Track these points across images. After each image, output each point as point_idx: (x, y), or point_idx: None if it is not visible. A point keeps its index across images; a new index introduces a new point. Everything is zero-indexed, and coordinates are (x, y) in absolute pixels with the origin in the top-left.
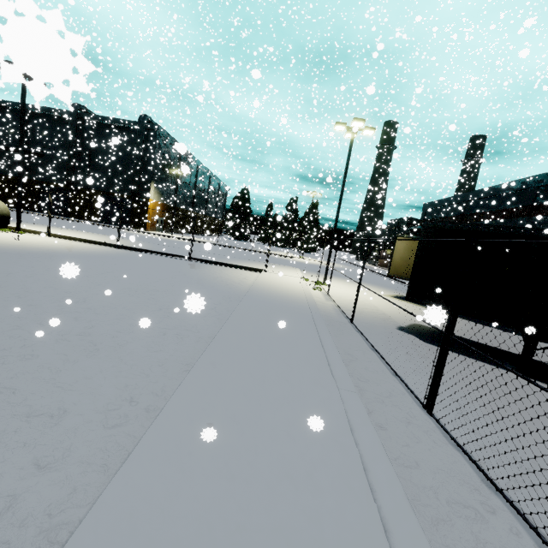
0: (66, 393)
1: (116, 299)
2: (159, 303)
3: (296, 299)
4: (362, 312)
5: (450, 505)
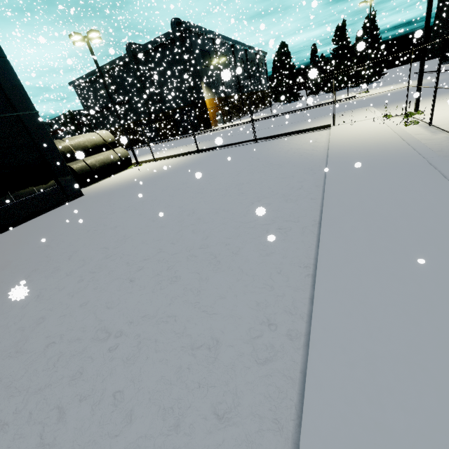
0: (211, 318)
1: (214, 203)
2: (249, 197)
3: (392, 146)
4: None
5: None
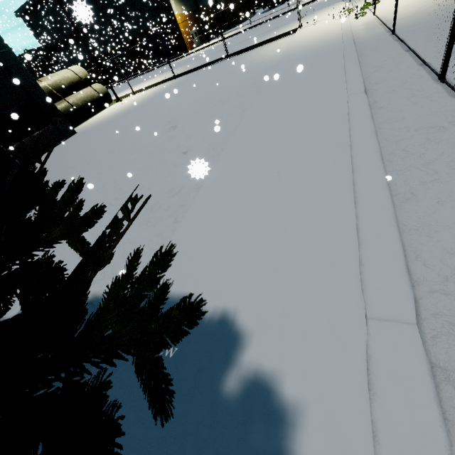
0: (184, 156)
1: (188, 111)
2: (214, 101)
3: (330, 40)
4: (415, 14)
5: (417, 131)
